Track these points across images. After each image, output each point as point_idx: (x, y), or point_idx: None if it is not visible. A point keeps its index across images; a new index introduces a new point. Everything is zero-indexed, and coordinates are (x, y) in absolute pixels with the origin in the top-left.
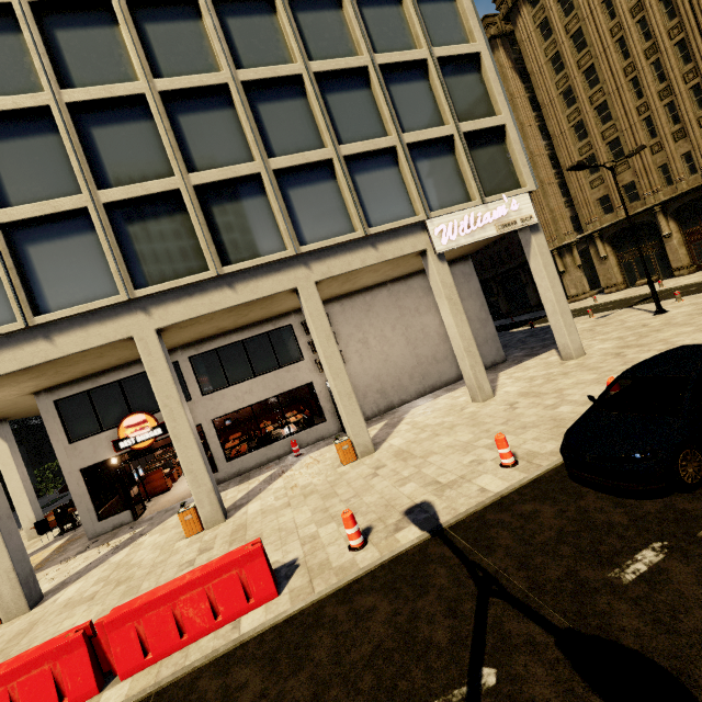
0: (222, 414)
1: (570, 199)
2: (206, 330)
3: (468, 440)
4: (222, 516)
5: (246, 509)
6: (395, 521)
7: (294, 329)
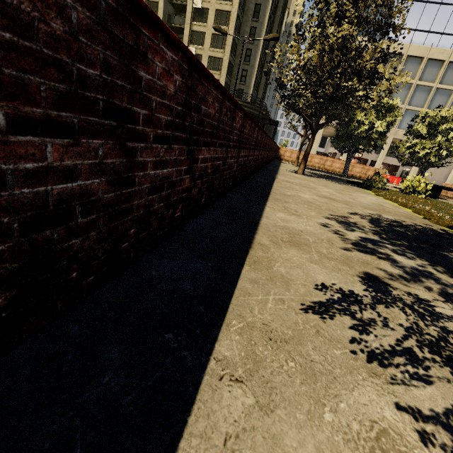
0: (374, 160)
1: None
2: (392, 140)
3: None
4: None
5: None
6: None
7: None
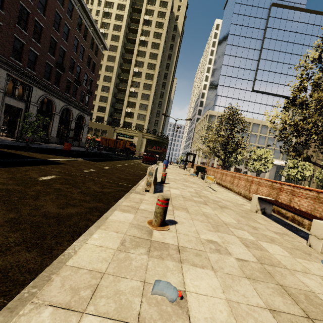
0: None
1: None
2: None
3: None
4: None
5: None
6: None
7: (244, 161)
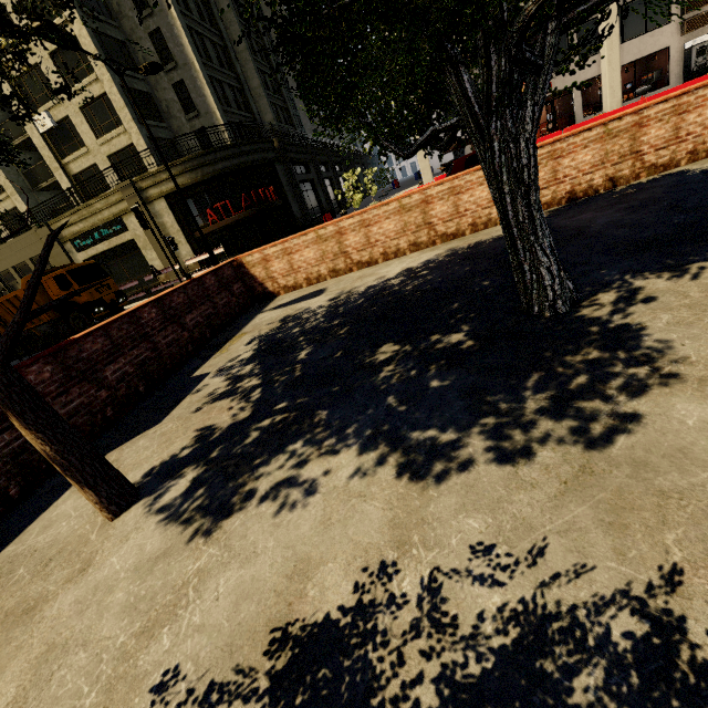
0: (589, 78)
1: None
2: None
3: None
4: None
5: None
6: None
7: None
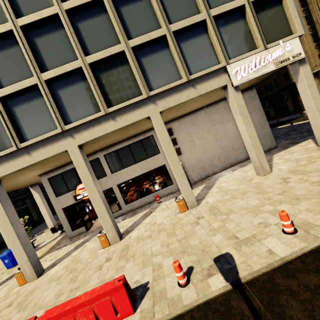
0: (121, 182)
1: (319, 43)
2: (108, 142)
3: (256, 204)
4: (118, 238)
5: (130, 235)
6: (208, 266)
7: (154, 137)
